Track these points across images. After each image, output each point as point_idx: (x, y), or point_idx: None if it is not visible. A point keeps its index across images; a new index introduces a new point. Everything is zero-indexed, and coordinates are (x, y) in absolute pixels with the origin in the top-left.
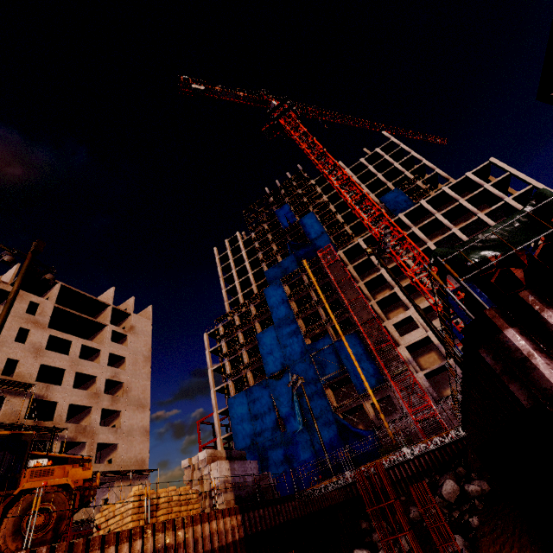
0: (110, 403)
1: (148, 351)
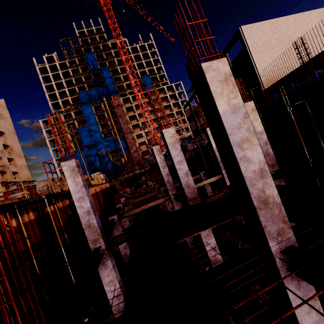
0: (9, 155)
1: (13, 129)
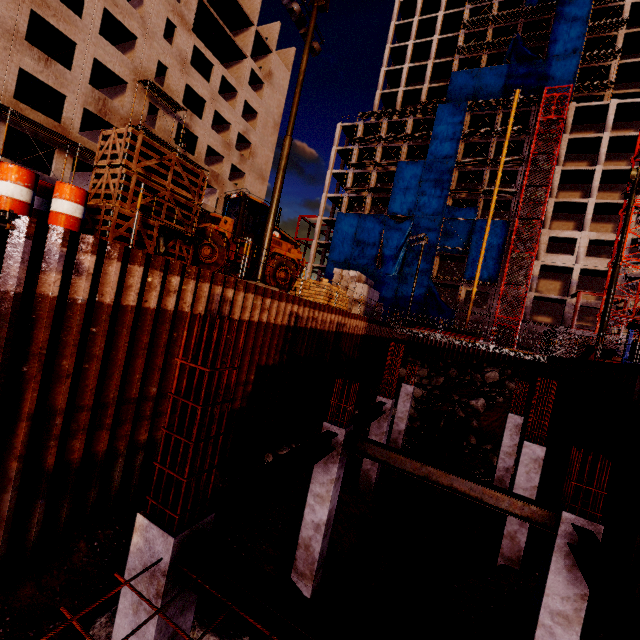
0: (238, 162)
1: (279, 116)
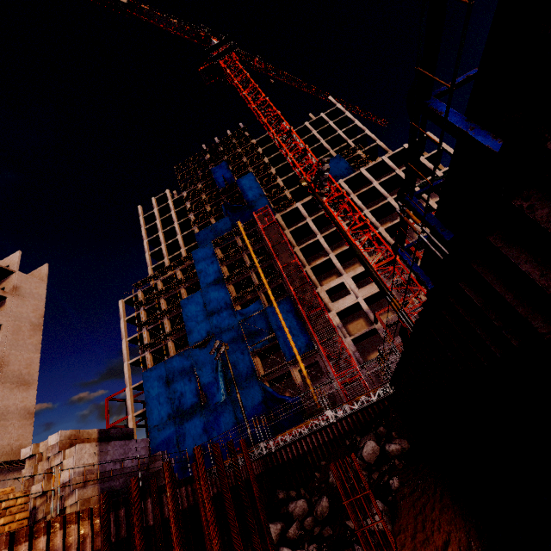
0: None
1: (38, 317)
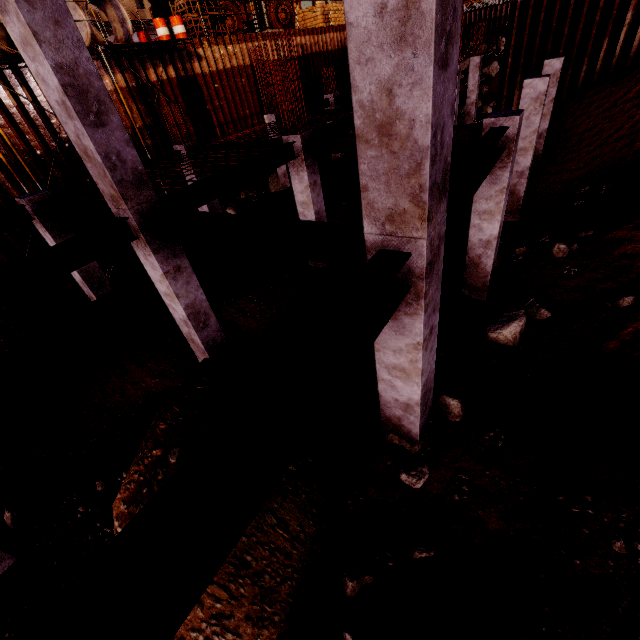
0: None
1: None
